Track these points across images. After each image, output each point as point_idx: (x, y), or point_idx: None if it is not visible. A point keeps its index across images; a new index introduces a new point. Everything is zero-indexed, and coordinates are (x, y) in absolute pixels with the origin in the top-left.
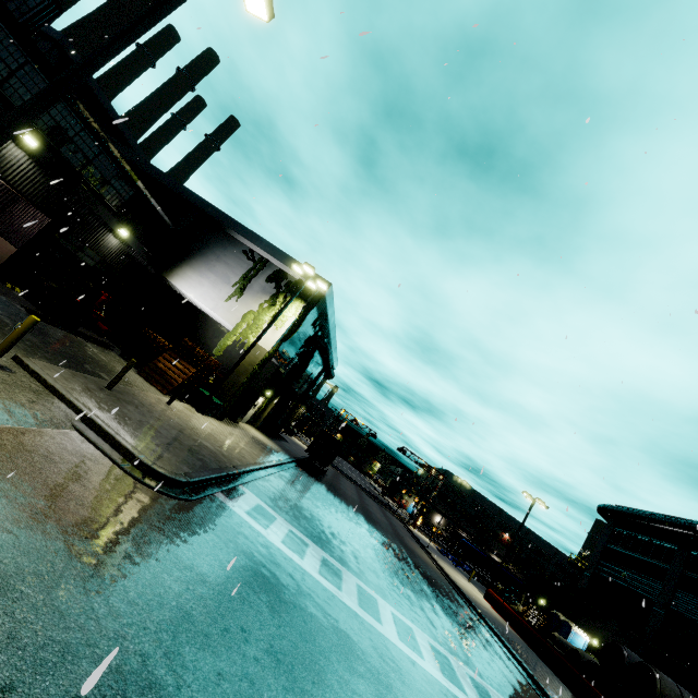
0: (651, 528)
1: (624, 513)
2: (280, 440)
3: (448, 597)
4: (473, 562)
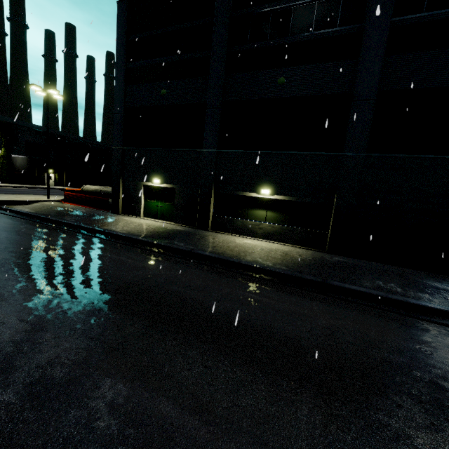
0: None
1: None
2: None
3: None
4: None
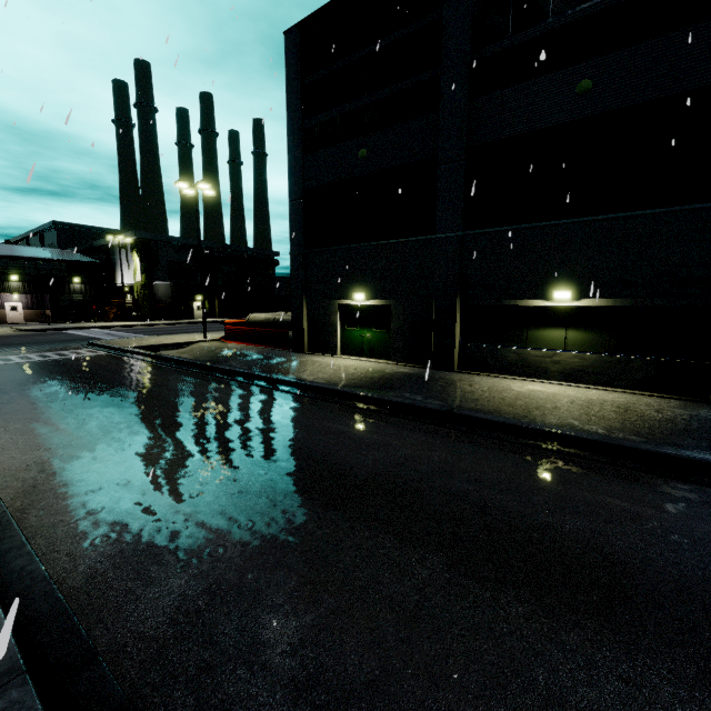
0: None
1: None
2: None
3: None
4: None
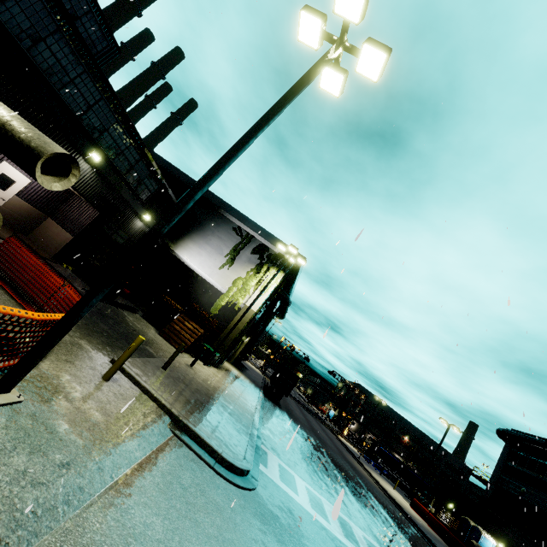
0: (545, 452)
1: (521, 437)
2: (244, 369)
3: (396, 516)
4: (389, 466)
